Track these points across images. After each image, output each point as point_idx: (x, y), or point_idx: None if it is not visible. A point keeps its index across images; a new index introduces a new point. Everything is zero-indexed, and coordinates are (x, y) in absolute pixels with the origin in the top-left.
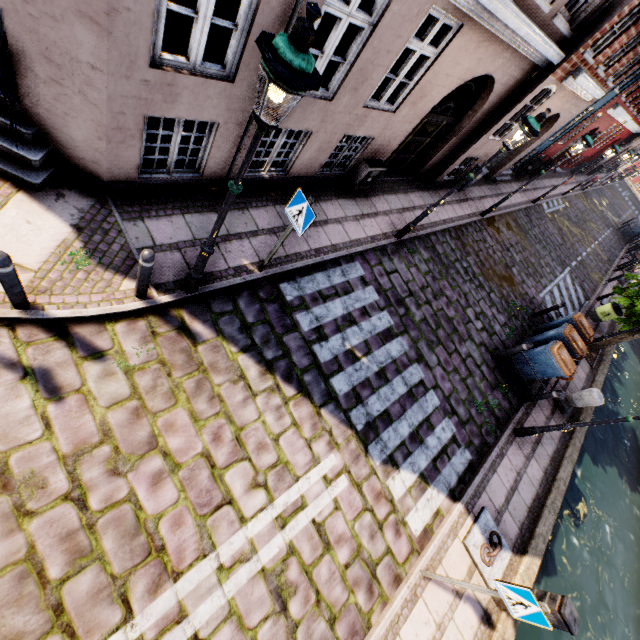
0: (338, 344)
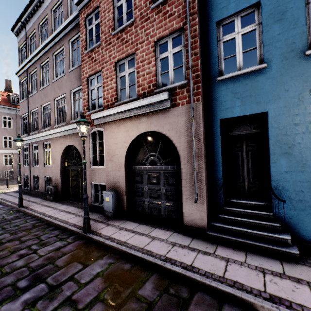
0: None
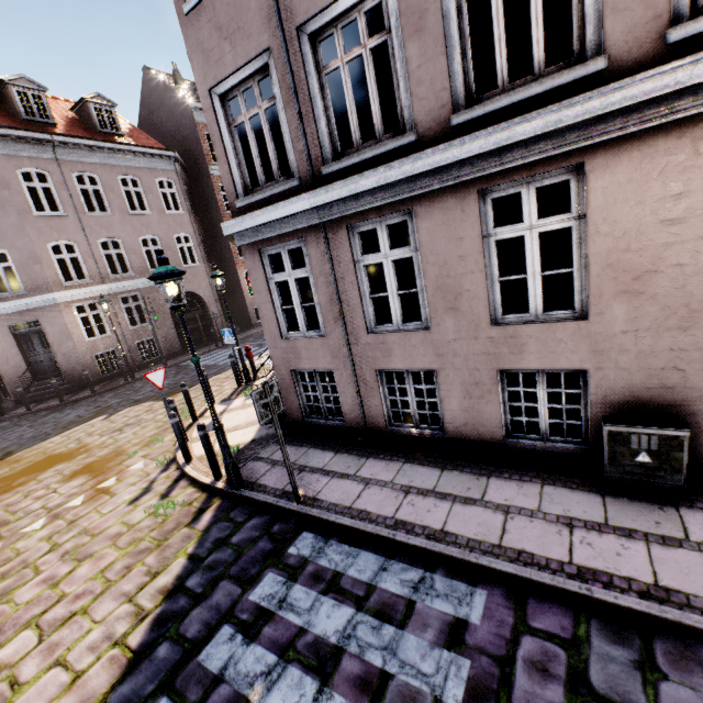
0: (250, 667)
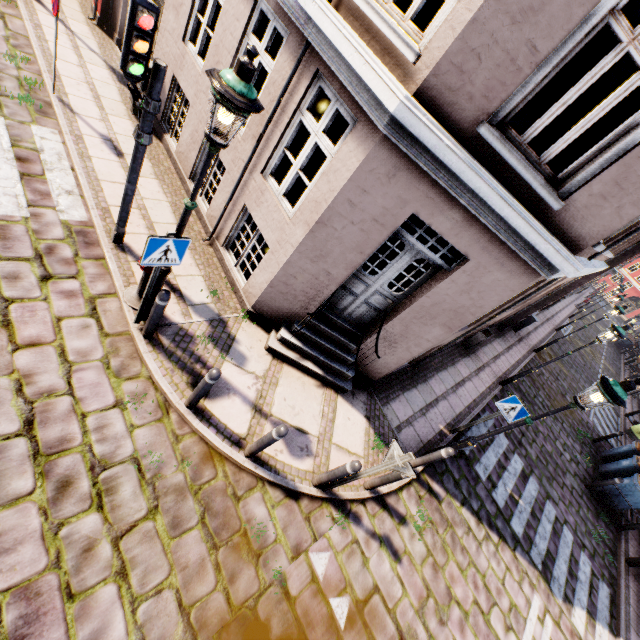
0: (503, 489)
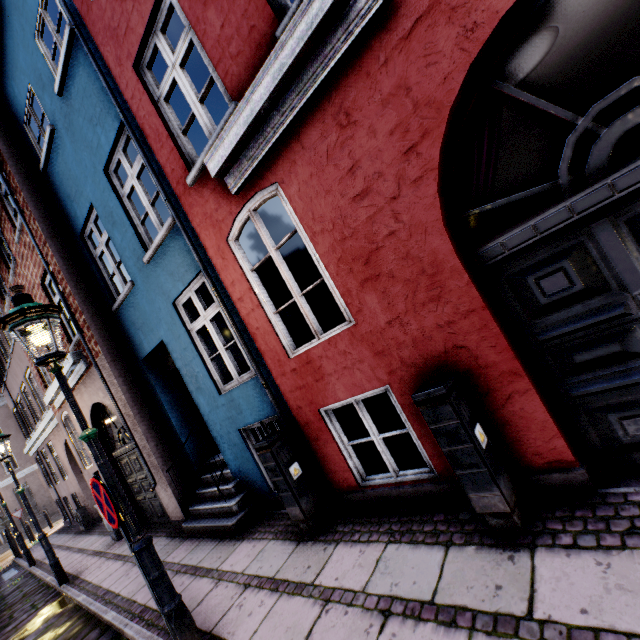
0: None
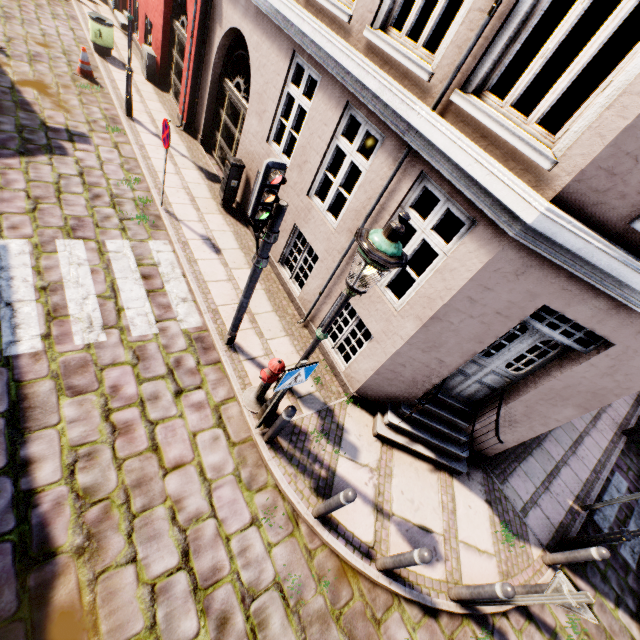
0: None
